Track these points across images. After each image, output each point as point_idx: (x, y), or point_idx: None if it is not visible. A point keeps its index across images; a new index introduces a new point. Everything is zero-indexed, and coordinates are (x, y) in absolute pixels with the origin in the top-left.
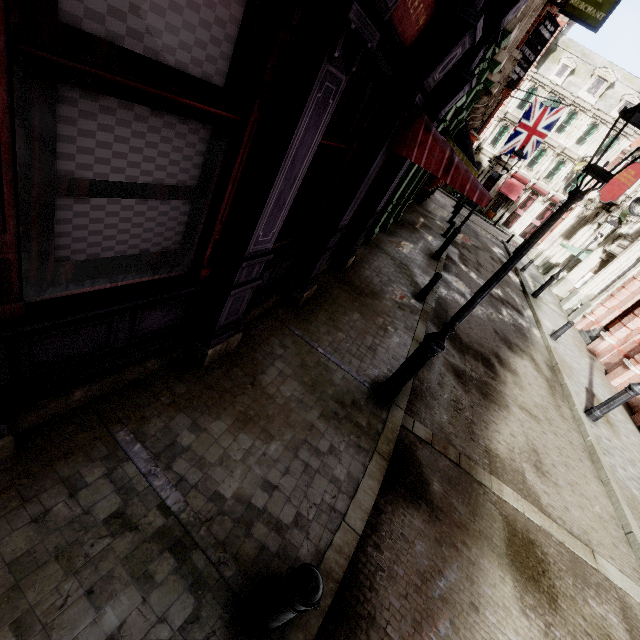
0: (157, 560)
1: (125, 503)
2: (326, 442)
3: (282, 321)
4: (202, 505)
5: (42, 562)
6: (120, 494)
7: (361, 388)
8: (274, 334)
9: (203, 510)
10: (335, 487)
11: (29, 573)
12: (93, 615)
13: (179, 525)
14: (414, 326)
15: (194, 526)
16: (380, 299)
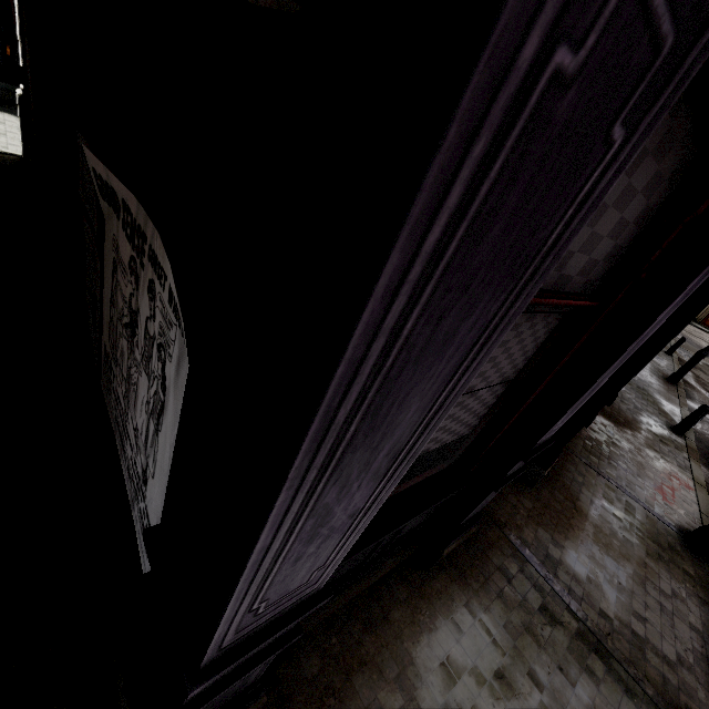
0: (590, 658)
1: (544, 599)
2: (666, 584)
3: (566, 447)
4: (596, 618)
5: (519, 632)
6: (537, 590)
7: (669, 531)
8: (566, 460)
9: (599, 623)
10: (698, 636)
11: (517, 638)
12: (571, 689)
13: (589, 631)
14: (687, 465)
15: (601, 636)
16: (637, 429)
